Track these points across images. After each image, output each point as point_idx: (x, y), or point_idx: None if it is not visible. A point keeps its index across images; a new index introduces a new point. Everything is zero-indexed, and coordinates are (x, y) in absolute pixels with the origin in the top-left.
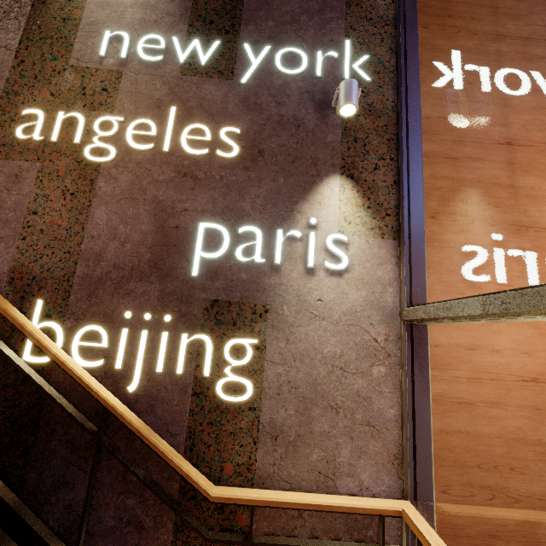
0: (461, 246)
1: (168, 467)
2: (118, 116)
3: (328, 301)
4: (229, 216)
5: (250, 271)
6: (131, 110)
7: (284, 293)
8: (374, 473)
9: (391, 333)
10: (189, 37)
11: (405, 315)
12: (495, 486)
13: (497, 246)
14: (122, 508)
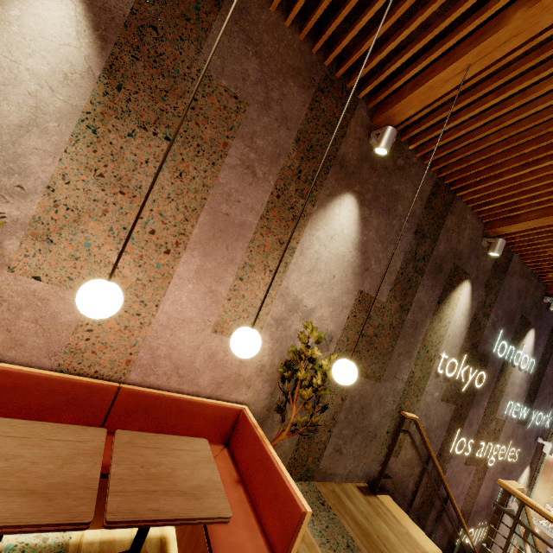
0: (537, 488)
1: None
2: (499, 445)
3: None
4: None
5: None
6: (502, 440)
7: None
8: None
9: None
10: (524, 404)
11: None
12: None
13: (541, 487)
14: None
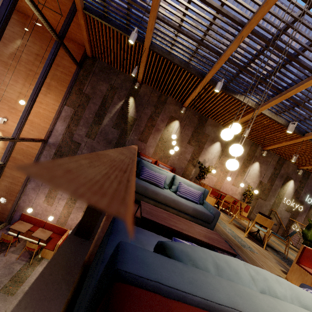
0: None
1: None
2: None
3: None
4: None
5: None
6: None
7: None
8: None
9: None
10: None
11: None
12: None
13: None
14: None
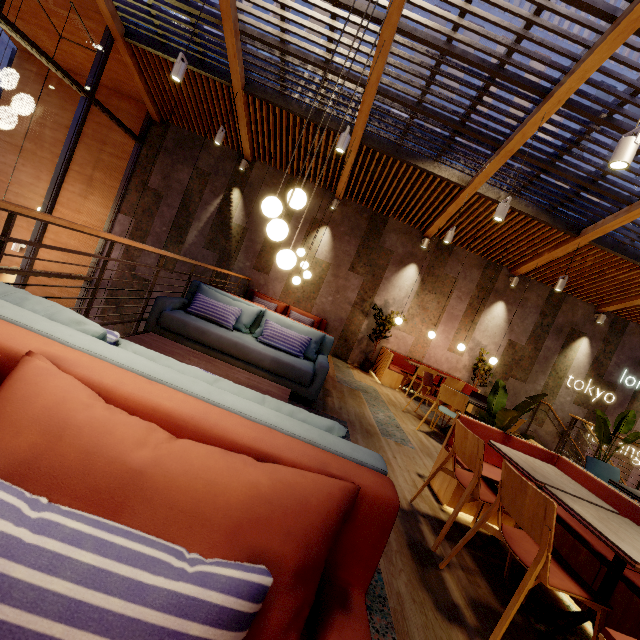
0: None
1: None
2: None
3: None
4: None
5: None
6: None
7: None
8: None
9: None
10: None
11: None
12: None
13: None
14: None
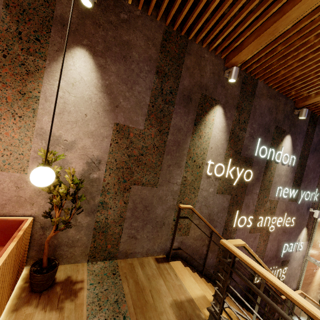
0: (315, 241)
1: (271, 294)
2: (276, 217)
3: (297, 256)
4: (288, 241)
5: (288, 253)
6: (278, 214)
7: (292, 256)
8: (294, 285)
9: (302, 260)
10: (292, 188)
11: (307, 258)
12: (306, 282)
13: (319, 239)
14: (264, 303)
